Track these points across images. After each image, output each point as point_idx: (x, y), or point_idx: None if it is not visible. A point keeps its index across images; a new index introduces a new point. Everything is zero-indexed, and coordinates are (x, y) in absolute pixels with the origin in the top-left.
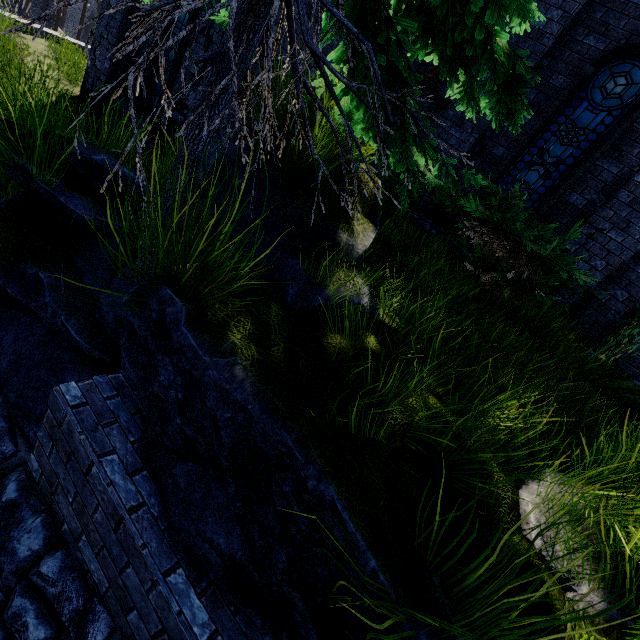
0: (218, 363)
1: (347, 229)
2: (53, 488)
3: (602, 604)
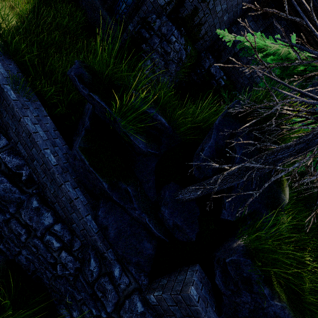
0: (277, 305)
1: (283, 189)
2: (167, 314)
3: None
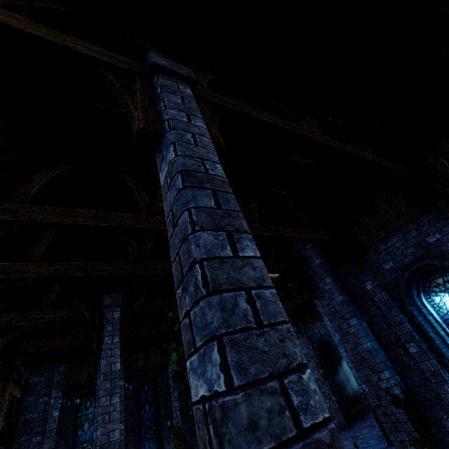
0: None
1: None
2: None
3: None
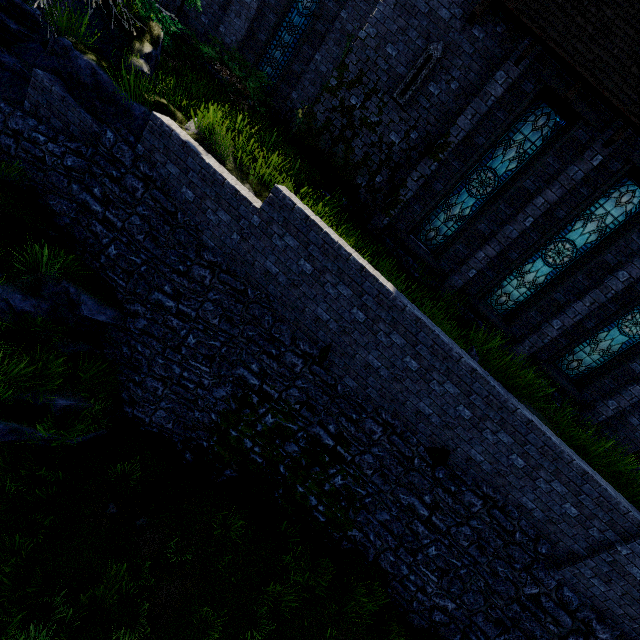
0: (85, 59)
1: (138, 44)
2: (37, 108)
3: (195, 132)
